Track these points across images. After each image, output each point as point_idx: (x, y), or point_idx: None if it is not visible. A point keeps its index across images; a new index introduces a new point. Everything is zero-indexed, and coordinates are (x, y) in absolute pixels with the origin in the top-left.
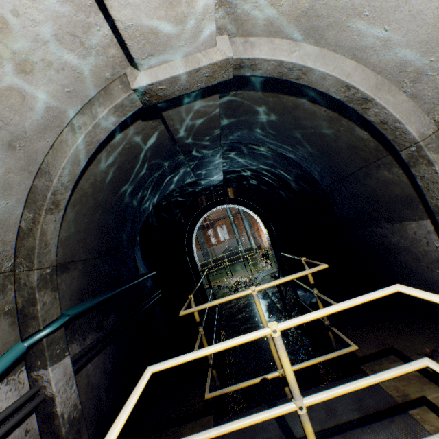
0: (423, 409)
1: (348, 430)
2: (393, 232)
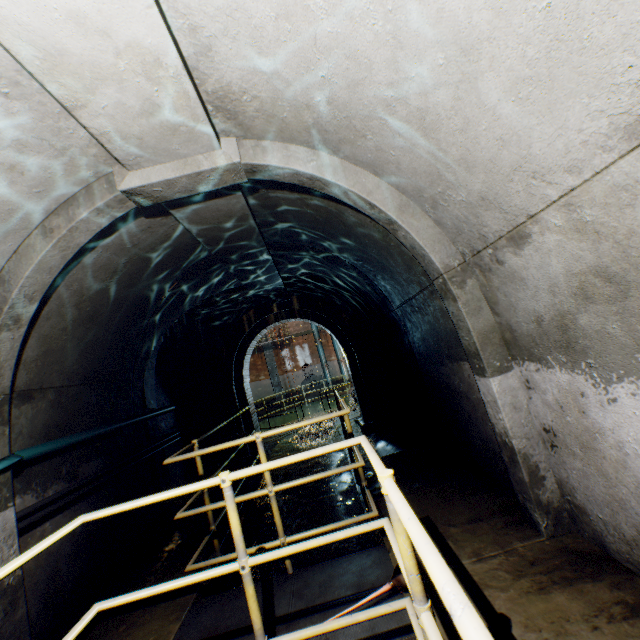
0: None
1: (332, 608)
2: (454, 372)
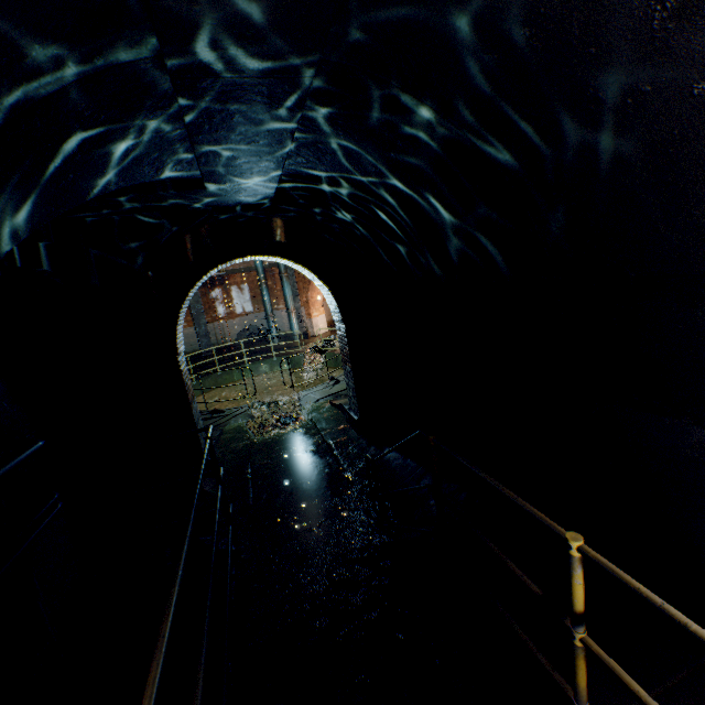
0: None
1: None
2: None
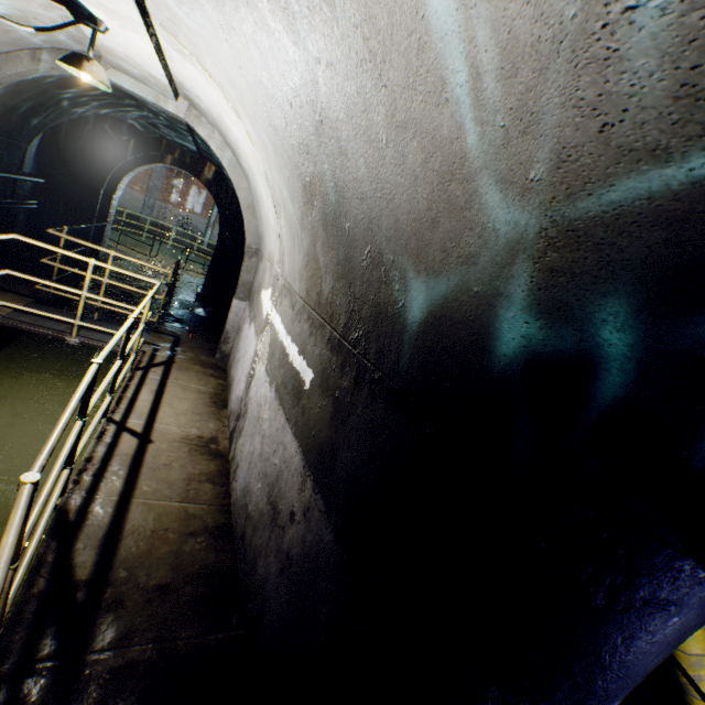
0: (153, 346)
1: (111, 335)
2: None
